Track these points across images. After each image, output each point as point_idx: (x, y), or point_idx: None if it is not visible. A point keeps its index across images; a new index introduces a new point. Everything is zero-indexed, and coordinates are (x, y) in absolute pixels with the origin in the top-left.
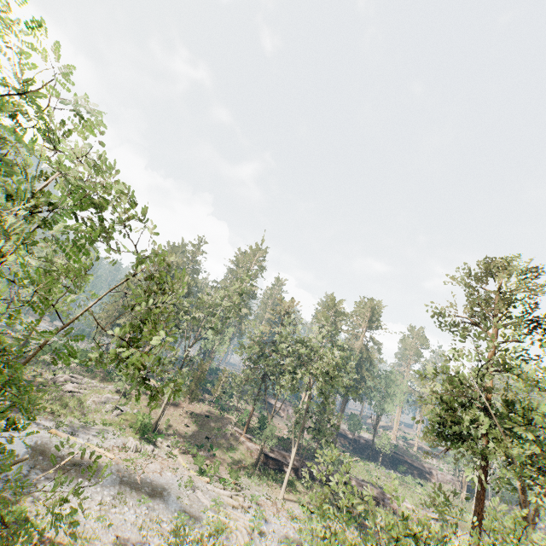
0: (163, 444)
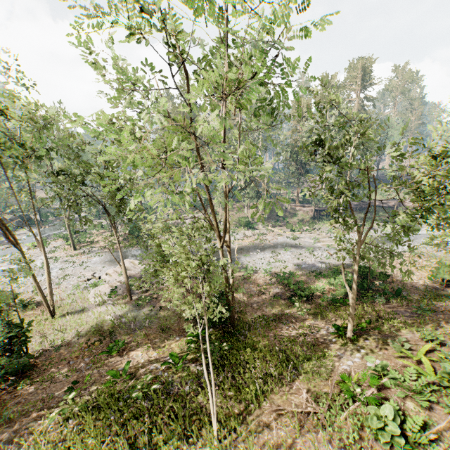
0: (260, 228)
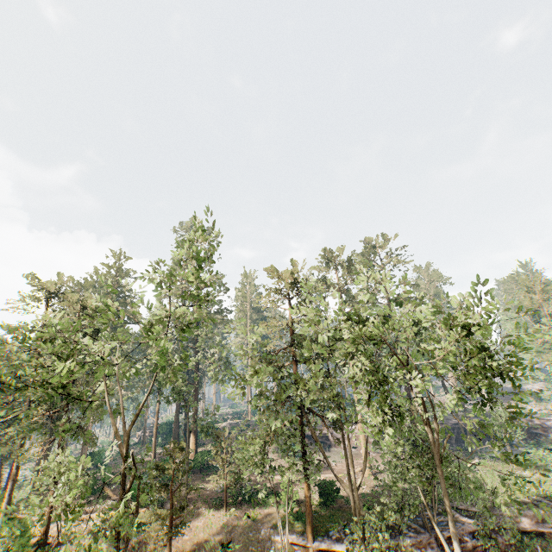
0: None
